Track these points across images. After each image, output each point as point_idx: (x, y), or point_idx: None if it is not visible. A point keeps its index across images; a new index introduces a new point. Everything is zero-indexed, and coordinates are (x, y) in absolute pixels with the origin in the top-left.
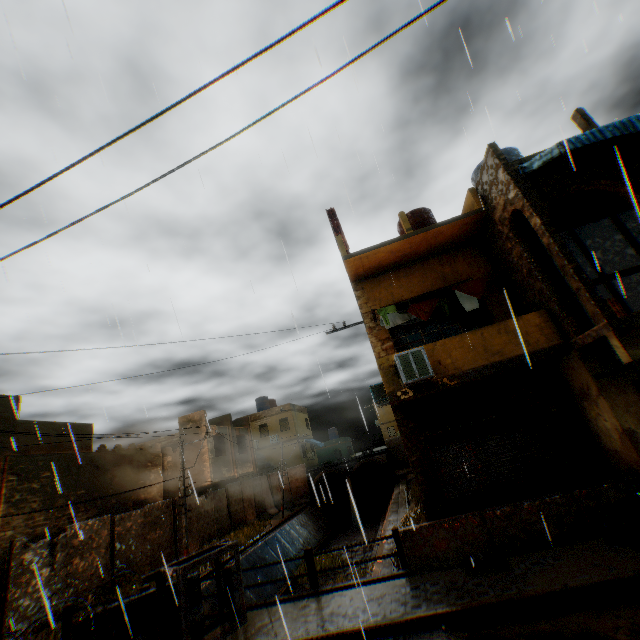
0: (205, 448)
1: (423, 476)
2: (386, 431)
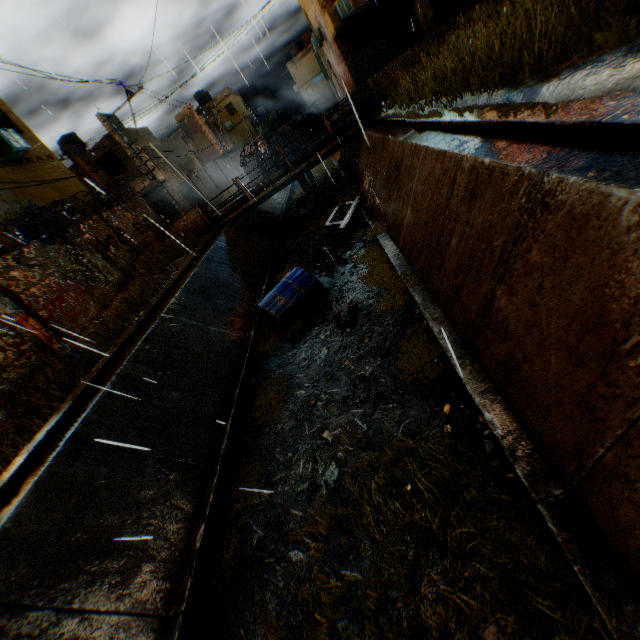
0: (207, 132)
1: (353, 73)
2: (306, 94)
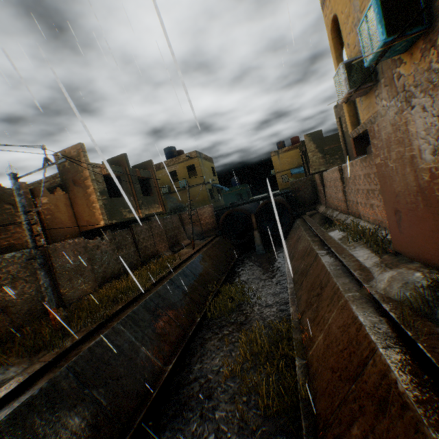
0: (91, 188)
1: None
2: (280, 178)
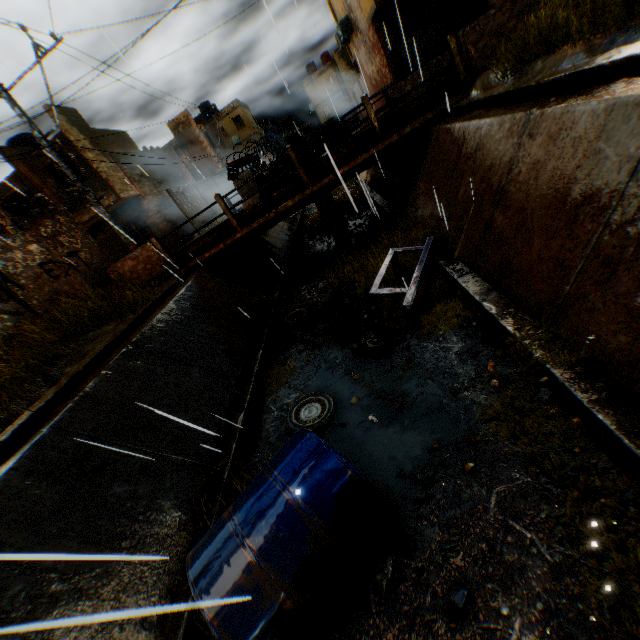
0: (205, 143)
1: (393, 66)
2: (322, 113)
